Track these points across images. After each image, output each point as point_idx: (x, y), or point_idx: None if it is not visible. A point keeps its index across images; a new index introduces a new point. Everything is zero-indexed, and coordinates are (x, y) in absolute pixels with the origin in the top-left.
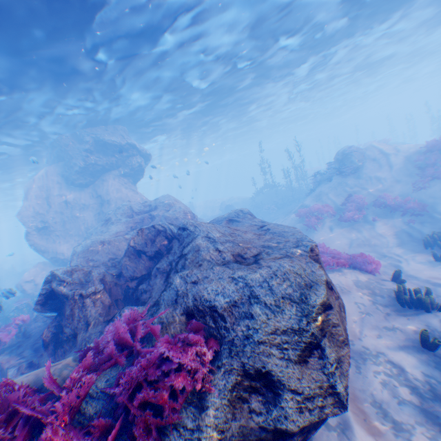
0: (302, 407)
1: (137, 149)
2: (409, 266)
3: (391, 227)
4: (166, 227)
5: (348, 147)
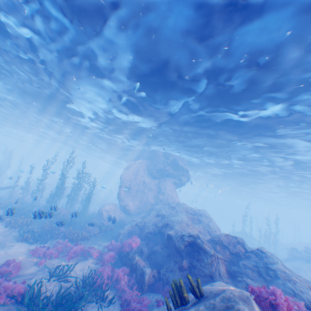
0: None
1: (188, 173)
2: None
3: None
4: (243, 241)
5: None
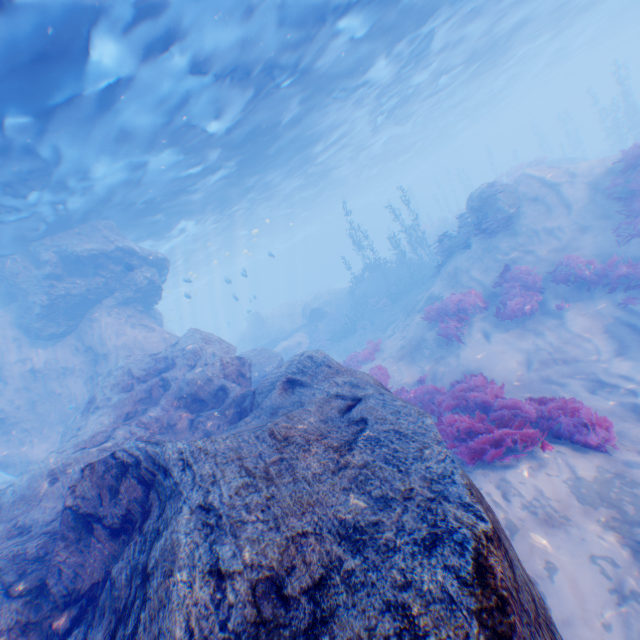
0: None
1: (139, 256)
2: None
3: (595, 316)
4: (138, 454)
5: (486, 184)
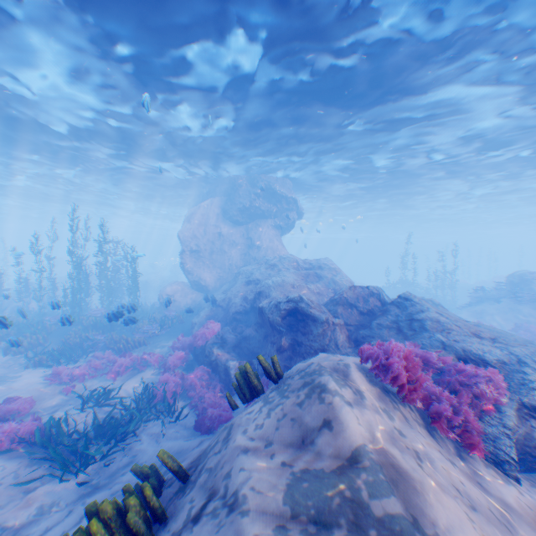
0: None
1: (297, 206)
2: None
3: None
4: (379, 292)
5: (527, 270)
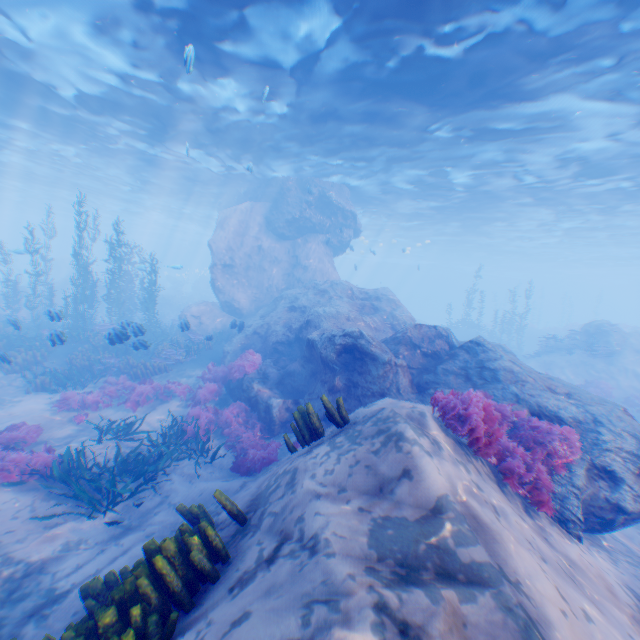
0: (634, 498)
1: (354, 221)
2: None
3: None
4: (448, 333)
5: (606, 321)
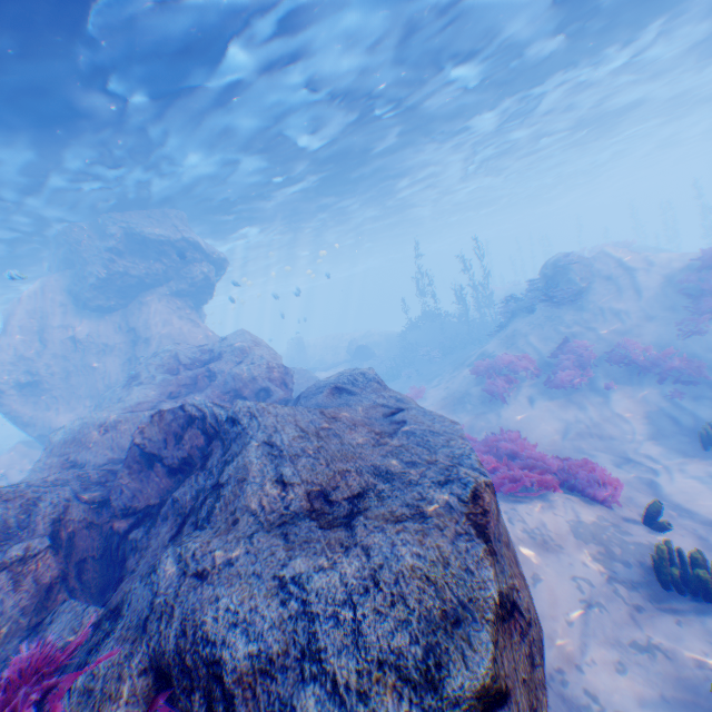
0: None
1: (202, 251)
2: (676, 485)
3: (640, 401)
4: (204, 410)
5: (563, 254)
